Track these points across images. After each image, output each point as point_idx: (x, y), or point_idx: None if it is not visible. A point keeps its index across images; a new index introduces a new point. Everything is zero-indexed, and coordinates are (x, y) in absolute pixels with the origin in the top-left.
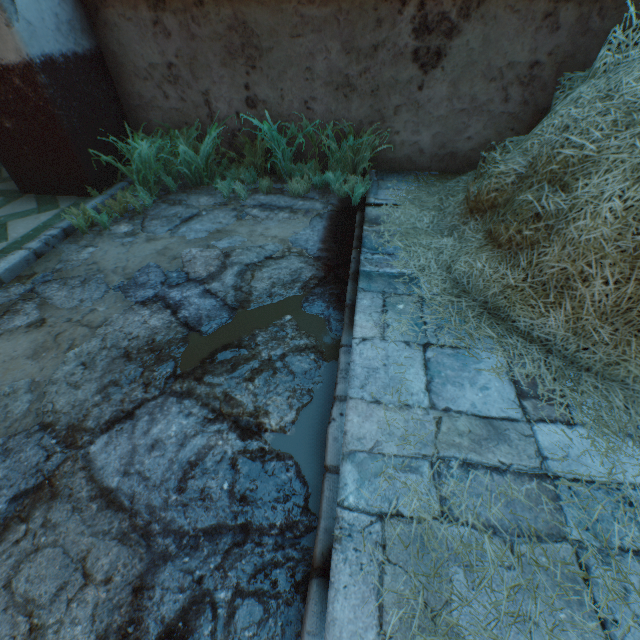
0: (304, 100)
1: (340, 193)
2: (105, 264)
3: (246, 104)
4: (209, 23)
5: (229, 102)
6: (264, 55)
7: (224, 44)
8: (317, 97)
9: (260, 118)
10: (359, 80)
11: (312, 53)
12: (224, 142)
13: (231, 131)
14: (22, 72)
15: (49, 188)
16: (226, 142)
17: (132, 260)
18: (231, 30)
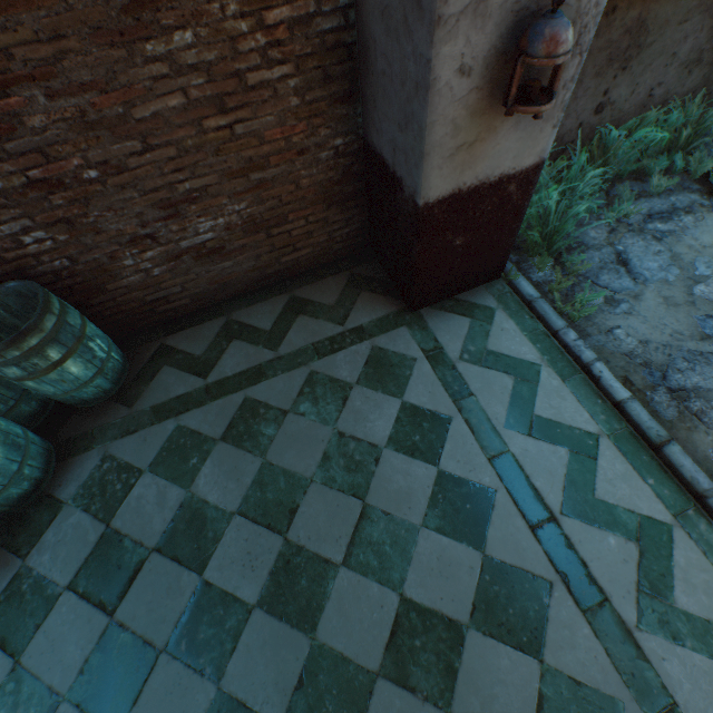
0: (650, 88)
1: (696, 176)
2: (656, 338)
3: (593, 111)
4: (607, 31)
5: (578, 115)
6: (641, 52)
7: (609, 51)
8: (663, 81)
9: (599, 122)
10: (709, 52)
11: (686, 36)
12: (549, 160)
13: (562, 146)
14: (525, 175)
15: (449, 293)
16: (551, 160)
17: (667, 323)
18: (625, 33)
